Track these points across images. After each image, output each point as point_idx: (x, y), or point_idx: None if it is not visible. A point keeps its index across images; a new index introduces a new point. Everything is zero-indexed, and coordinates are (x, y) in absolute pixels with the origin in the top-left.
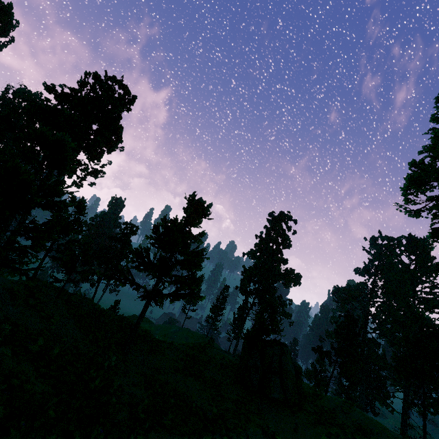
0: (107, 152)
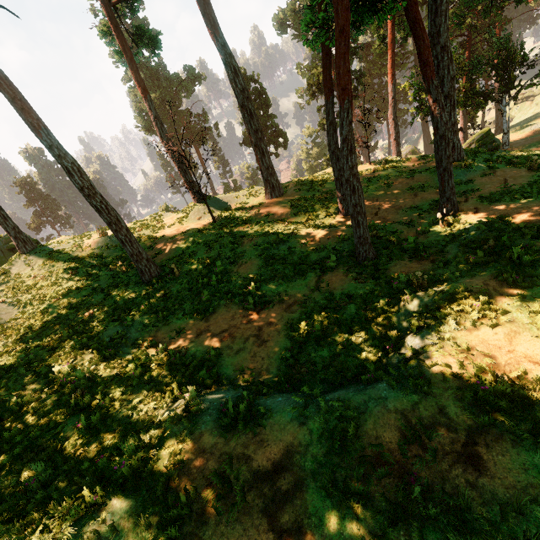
0: None
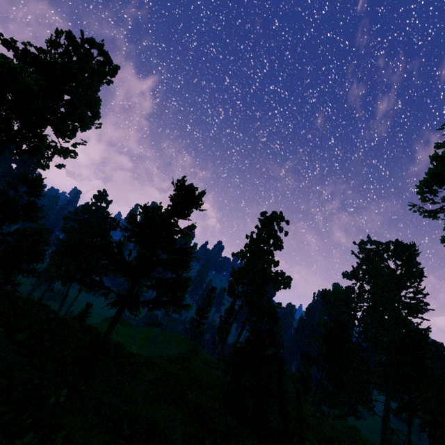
0: (81, 129)
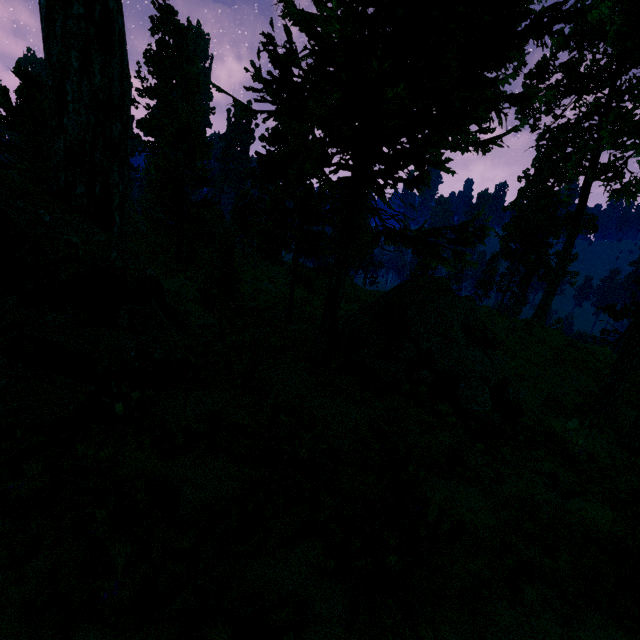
0: None
